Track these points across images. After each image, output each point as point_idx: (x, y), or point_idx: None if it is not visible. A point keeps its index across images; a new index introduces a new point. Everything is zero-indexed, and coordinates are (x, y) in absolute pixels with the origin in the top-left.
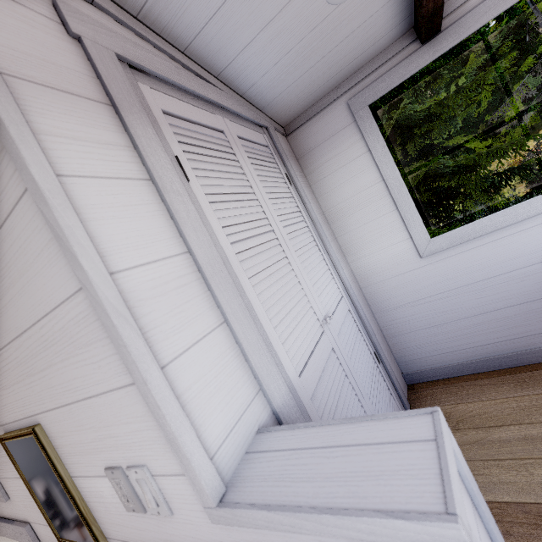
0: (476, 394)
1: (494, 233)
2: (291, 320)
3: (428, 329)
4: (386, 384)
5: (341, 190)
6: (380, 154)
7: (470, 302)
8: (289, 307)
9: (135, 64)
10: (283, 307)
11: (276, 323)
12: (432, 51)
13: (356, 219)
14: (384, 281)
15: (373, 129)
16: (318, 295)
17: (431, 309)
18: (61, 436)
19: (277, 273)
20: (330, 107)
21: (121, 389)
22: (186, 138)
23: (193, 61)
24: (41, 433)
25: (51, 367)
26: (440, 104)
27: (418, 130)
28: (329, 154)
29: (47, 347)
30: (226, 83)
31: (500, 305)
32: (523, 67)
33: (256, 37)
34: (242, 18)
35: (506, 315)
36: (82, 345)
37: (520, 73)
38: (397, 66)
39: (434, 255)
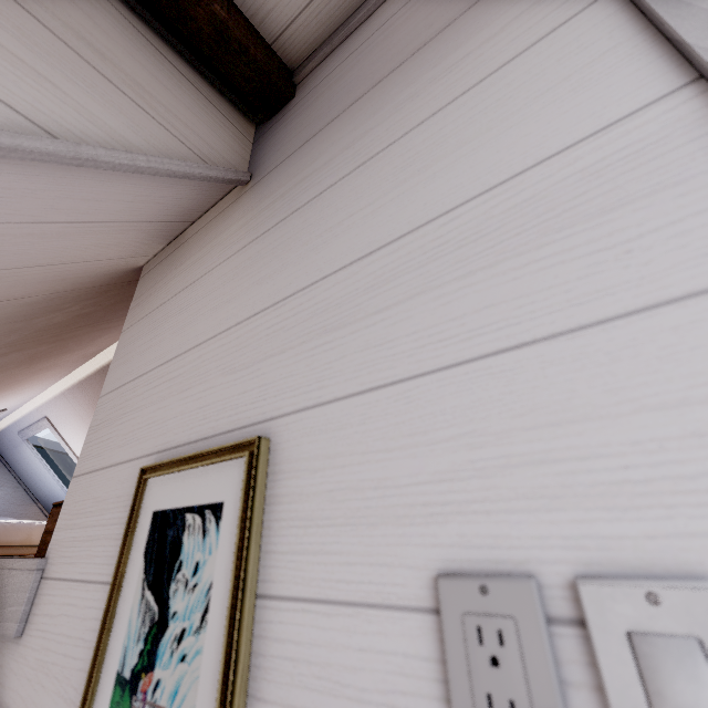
0: None
1: None
2: None
3: None
4: None
5: None
6: None
7: None
8: None
9: None
10: None
11: None
12: None
13: None
14: None
15: None
16: None
17: None
18: (314, 468)
19: None
20: None
21: (707, 296)
22: None
23: None
24: (264, 456)
25: (414, 298)
26: None
27: None
28: None
29: (434, 257)
30: None
31: None
32: None
33: None
34: None
35: None
36: (579, 219)
37: None
38: None
39: None
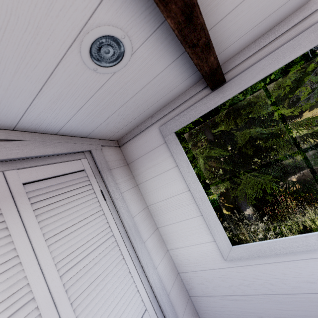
0: None
1: (289, 254)
2: None
3: None
4: None
5: (159, 192)
6: (186, 170)
7: (273, 311)
8: None
9: None
10: None
11: None
12: (220, 96)
13: (172, 217)
14: (197, 272)
15: (179, 151)
16: None
17: (238, 307)
18: None
19: None
20: (148, 130)
21: None
22: None
23: None
24: None
25: None
26: (256, 96)
27: (243, 111)
28: (149, 163)
29: None
30: (30, 130)
31: None
32: (308, 69)
33: (33, 102)
34: None
35: None
36: None
37: (307, 72)
38: (194, 105)
39: (237, 260)
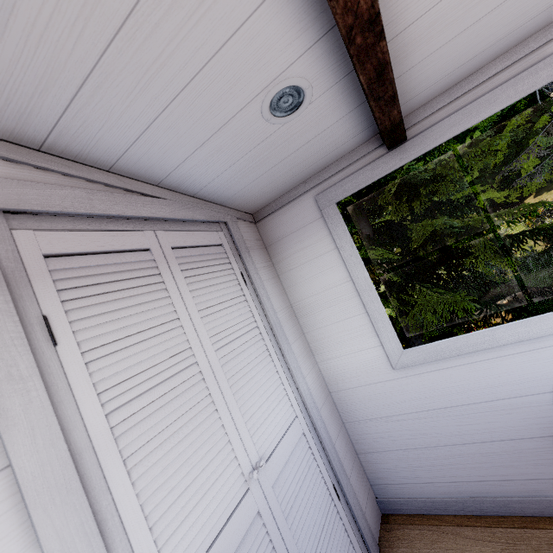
0: (456, 550)
1: (473, 354)
2: (191, 495)
3: (403, 450)
4: (345, 529)
5: (309, 284)
6: (348, 253)
7: (450, 428)
8: (192, 476)
9: (15, 209)
10: (181, 480)
11: (158, 515)
12: (398, 158)
13: (325, 317)
14: (355, 388)
15: (341, 228)
16: (252, 432)
17: (407, 428)
18: None
19: (185, 428)
20: (299, 200)
21: None
22: (78, 279)
23: (123, 176)
24: None
25: None
26: (446, 166)
27: (424, 190)
28: (297, 246)
29: None
30: (170, 188)
31: (484, 437)
32: (538, 124)
33: (193, 153)
34: (171, 141)
35: (491, 450)
36: None
37: (535, 129)
38: (364, 168)
39: (408, 368)
